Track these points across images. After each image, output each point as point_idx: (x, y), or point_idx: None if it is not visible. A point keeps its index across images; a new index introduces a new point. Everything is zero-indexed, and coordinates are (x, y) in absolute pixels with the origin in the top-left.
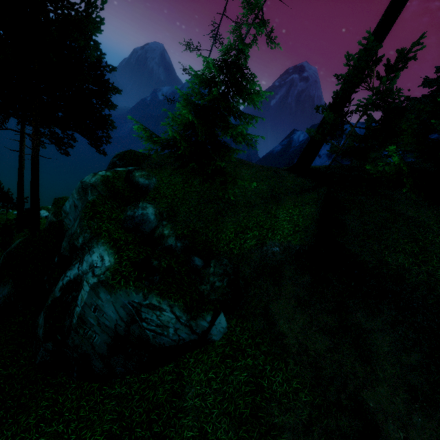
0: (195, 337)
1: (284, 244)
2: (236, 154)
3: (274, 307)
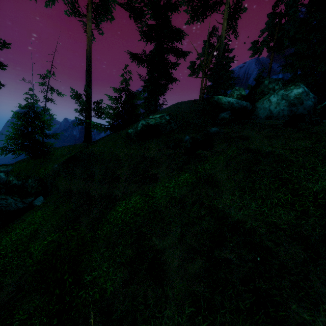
0: (26, 205)
1: (58, 163)
2: (47, 143)
3: (58, 184)
